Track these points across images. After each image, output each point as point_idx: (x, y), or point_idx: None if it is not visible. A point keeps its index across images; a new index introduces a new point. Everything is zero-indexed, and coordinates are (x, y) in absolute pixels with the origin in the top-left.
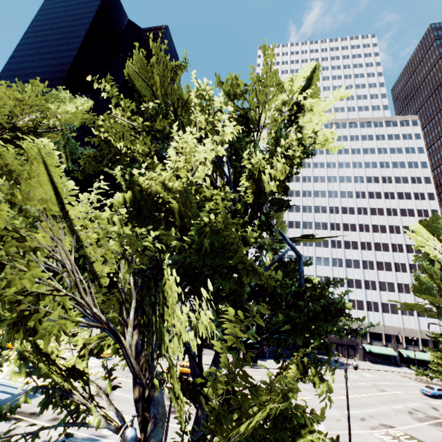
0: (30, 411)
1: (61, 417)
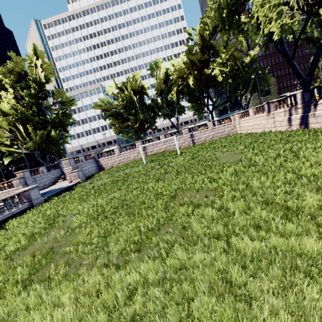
0: None
1: None
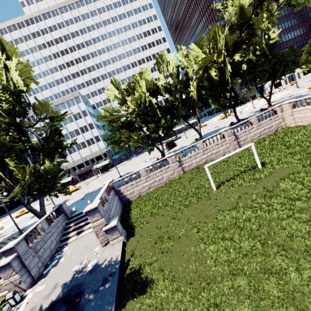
0: (1, 237)
1: (16, 229)
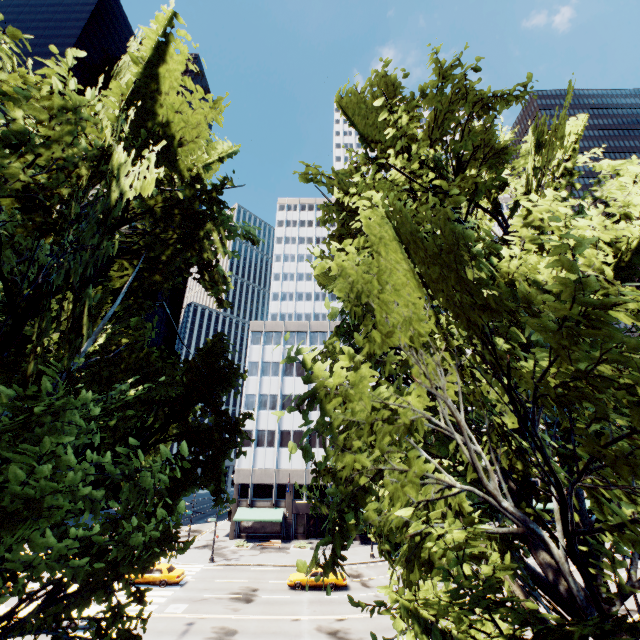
0: None
1: None
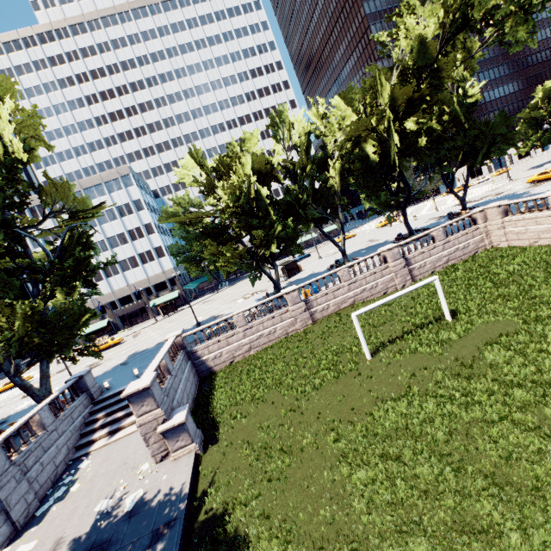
0: None
1: None
